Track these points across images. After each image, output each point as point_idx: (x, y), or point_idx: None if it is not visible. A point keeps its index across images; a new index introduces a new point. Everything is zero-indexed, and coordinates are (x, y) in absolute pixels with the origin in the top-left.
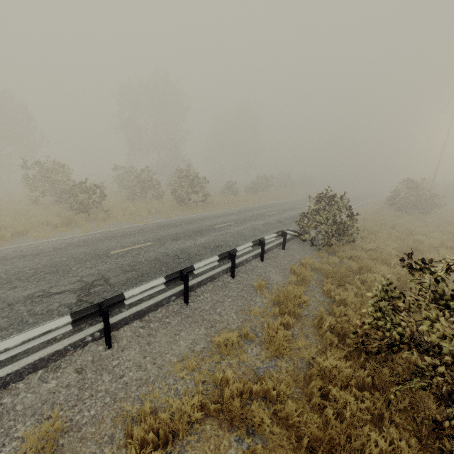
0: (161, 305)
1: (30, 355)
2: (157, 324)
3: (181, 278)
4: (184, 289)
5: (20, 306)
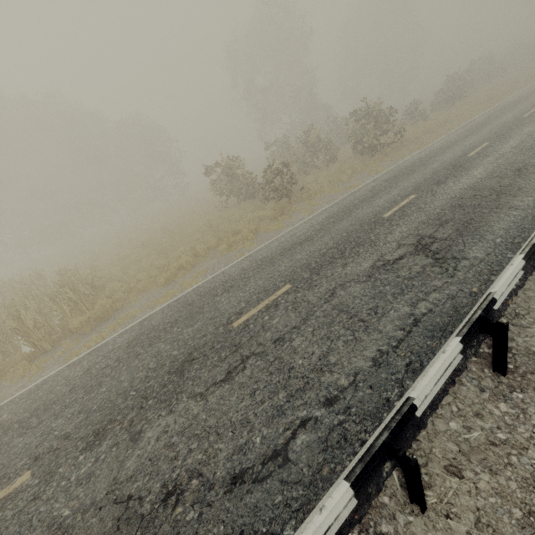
0: None
1: (473, 308)
2: None
3: None
4: None
5: (380, 275)
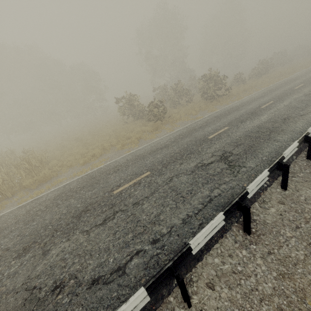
0: (290, 162)
1: None
2: (302, 174)
3: (304, 141)
4: (308, 148)
5: (198, 171)
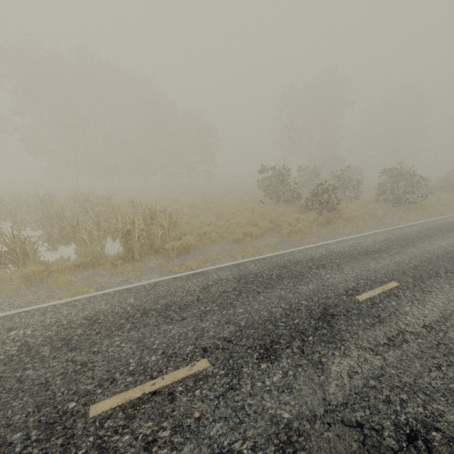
0: None
1: None
2: None
3: None
4: None
5: None
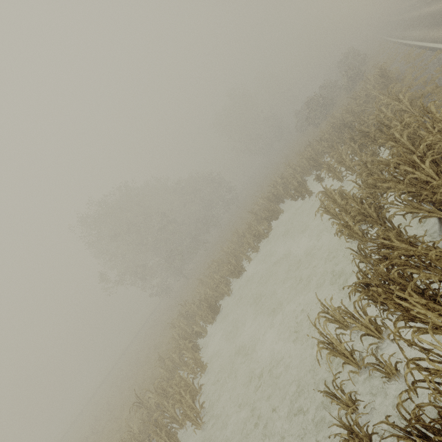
0: None
1: None
2: None
3: None
4: None
5: None
